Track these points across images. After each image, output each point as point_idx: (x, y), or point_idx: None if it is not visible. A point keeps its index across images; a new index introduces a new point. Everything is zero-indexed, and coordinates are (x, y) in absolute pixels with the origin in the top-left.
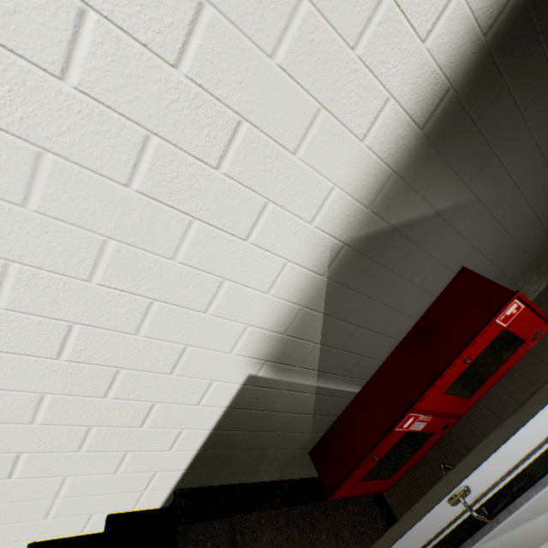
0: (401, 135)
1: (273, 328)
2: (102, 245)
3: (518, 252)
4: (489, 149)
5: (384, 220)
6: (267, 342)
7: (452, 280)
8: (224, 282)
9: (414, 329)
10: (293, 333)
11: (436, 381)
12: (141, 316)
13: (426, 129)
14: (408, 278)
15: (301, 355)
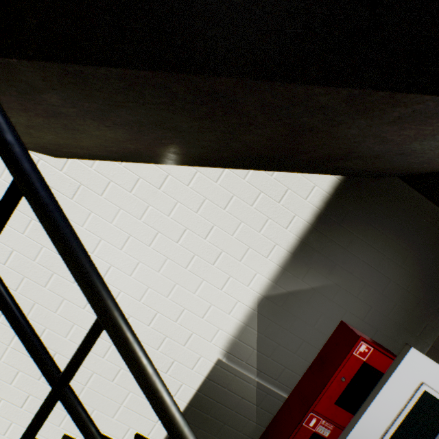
0: (284, 256)
1: (231, 333)
2: (174, 285)
3: (383, 317)
4: (333, 262)
5: (283, 288)
6: (228, 341)
7: (336, 327)
8: (211, 306)
9: (318, 356)
10: (241, 339)
11: (324, 389)
12: (179, 314)
13: (295, 254)
14: (304, 320)
15: (246, 354)
